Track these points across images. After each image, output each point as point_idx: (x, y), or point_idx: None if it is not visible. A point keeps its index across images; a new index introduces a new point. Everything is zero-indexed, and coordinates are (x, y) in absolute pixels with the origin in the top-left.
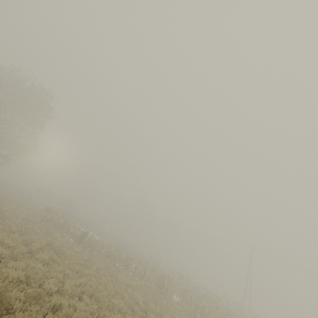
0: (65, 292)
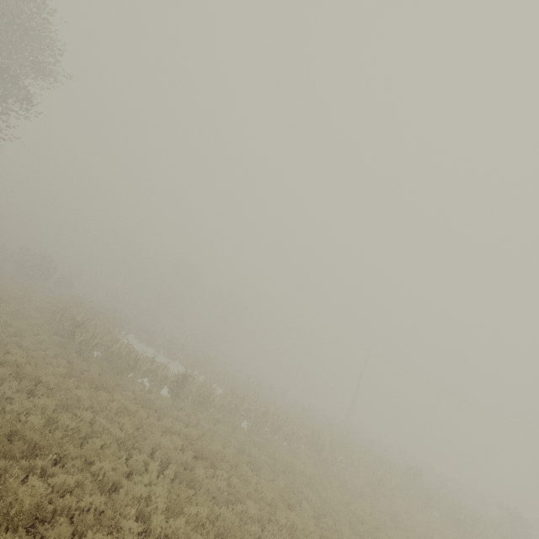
0: None
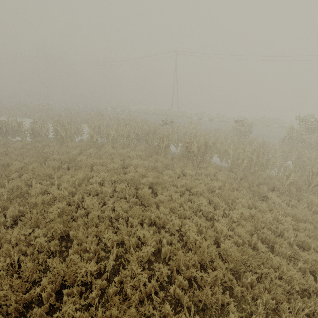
0: None
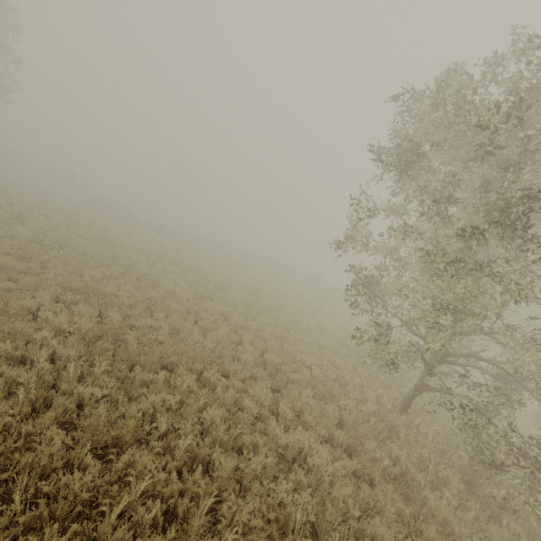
0: (206, 269)
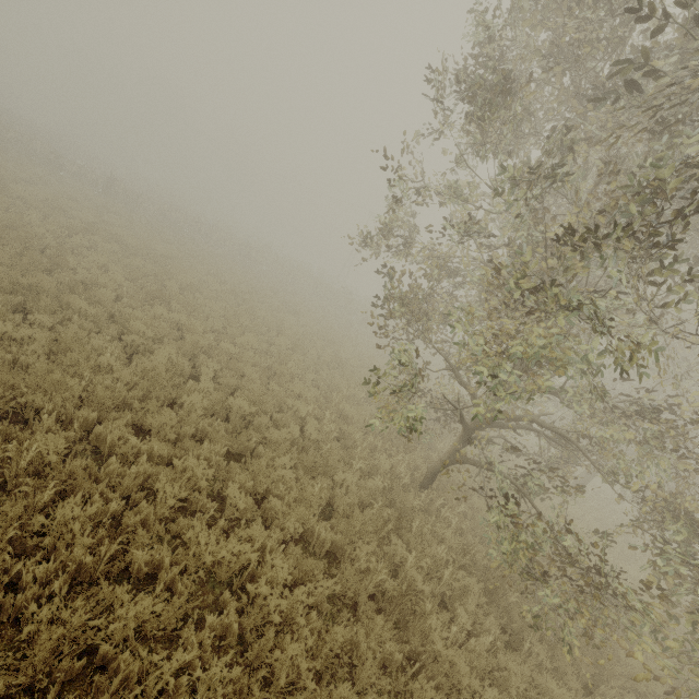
0: (176, 256)
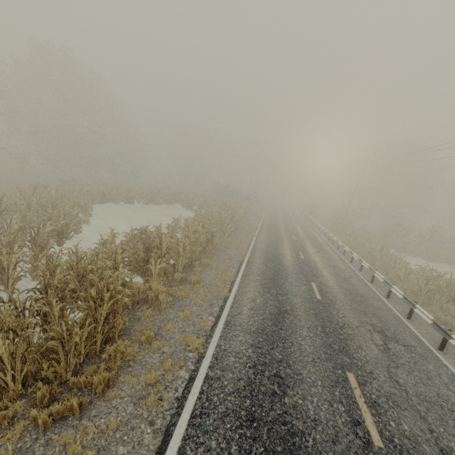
0: None
